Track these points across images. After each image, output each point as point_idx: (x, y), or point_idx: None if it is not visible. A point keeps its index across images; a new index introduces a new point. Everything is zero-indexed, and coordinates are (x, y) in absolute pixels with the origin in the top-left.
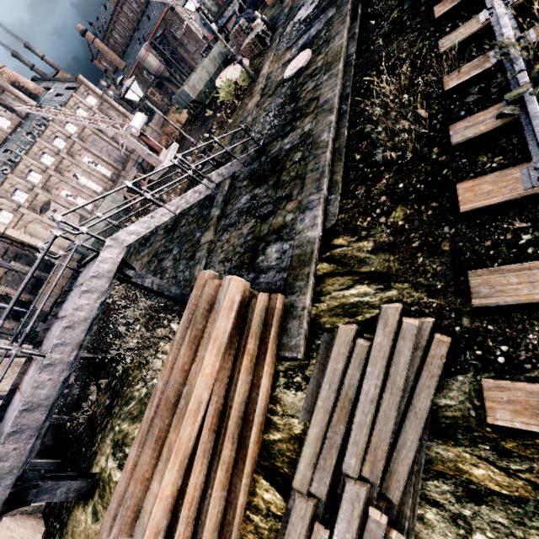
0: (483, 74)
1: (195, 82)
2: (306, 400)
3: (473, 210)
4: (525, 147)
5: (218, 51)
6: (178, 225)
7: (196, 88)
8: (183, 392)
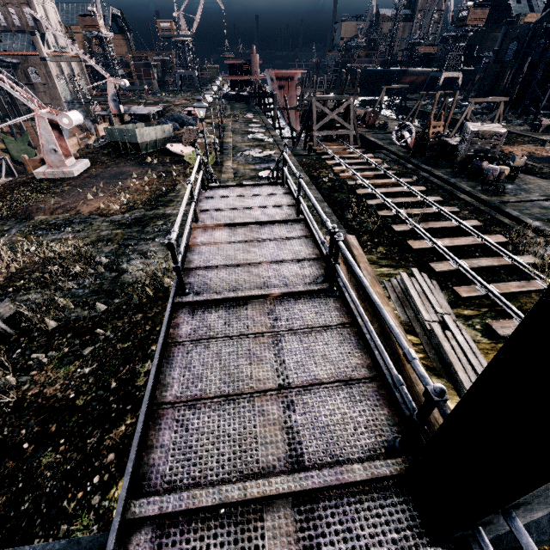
0: (392, 216)
1: (145, 133)
2: (395, 303)
3: (417, 249)
4: (419, 238)
5: (168, 129)
6: (148, 223)
7: (144, 137)
8: (364, 274)
